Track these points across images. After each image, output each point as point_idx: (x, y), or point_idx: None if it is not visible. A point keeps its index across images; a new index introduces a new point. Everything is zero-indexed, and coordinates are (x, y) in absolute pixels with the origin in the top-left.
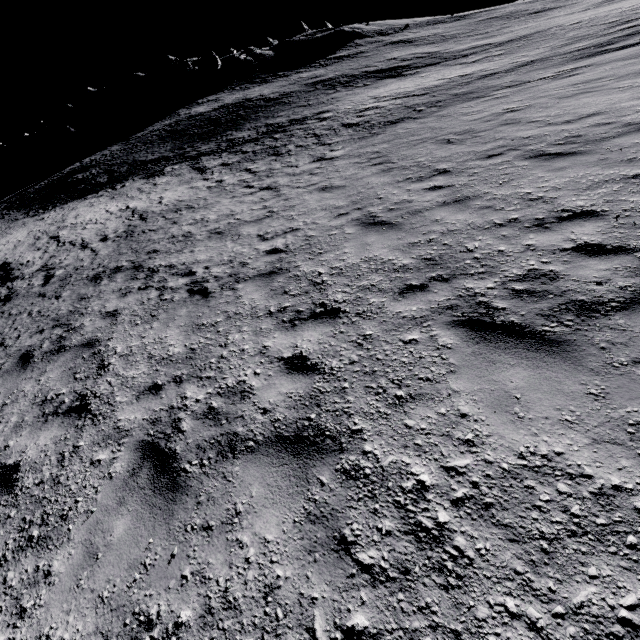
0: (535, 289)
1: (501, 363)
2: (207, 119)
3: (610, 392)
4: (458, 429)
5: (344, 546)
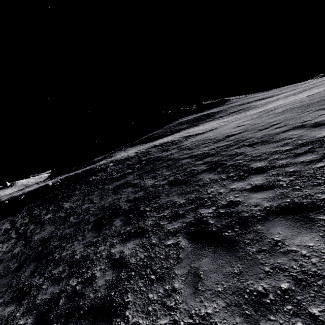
0: None
1: None
2: (194, 119)
3: None
4: None
5: None
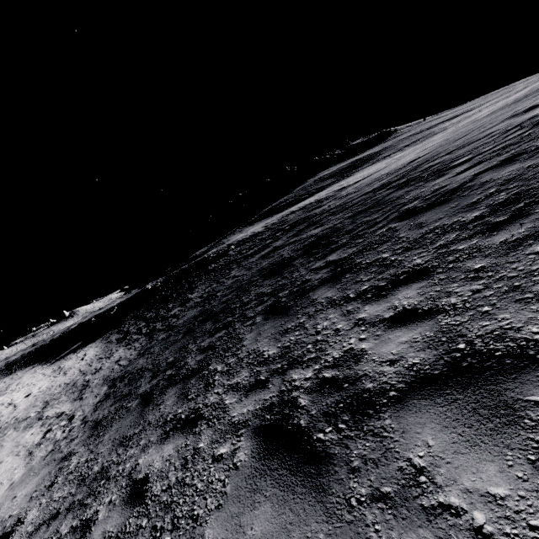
0: None
1: None
2: (342, 168)
3: None
4: None
5: None
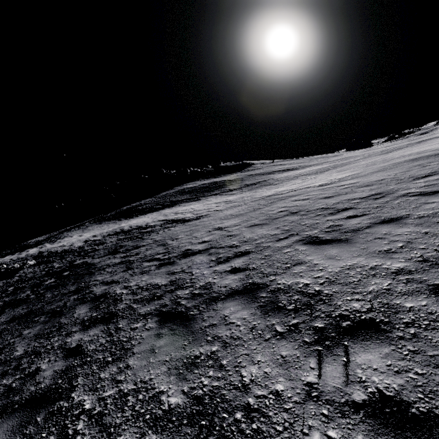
0: None
1: None
2: (201, 187)
3: None
4: None
5: None
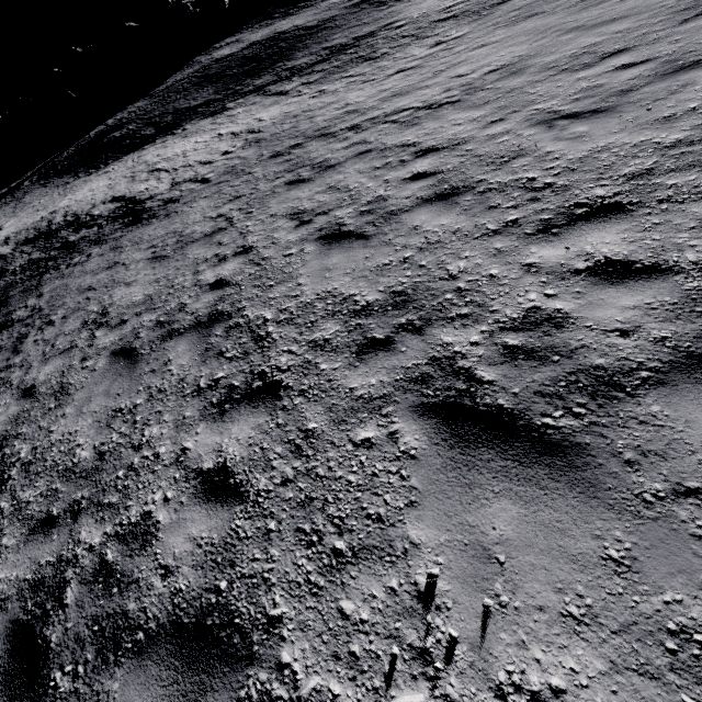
0: None
1: None
2: (242, 58)
3: None
4: None
5: None
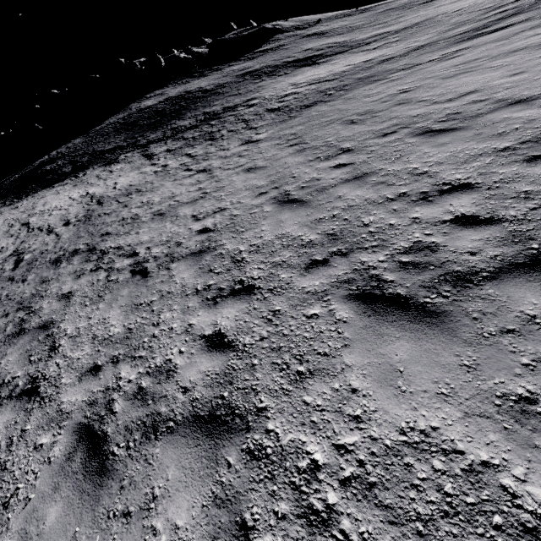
0: (419, 261)
1: (388, 336)
2: (154, 111)
3: (480, 363)
4: (349, 405)
5: (244, 531)
